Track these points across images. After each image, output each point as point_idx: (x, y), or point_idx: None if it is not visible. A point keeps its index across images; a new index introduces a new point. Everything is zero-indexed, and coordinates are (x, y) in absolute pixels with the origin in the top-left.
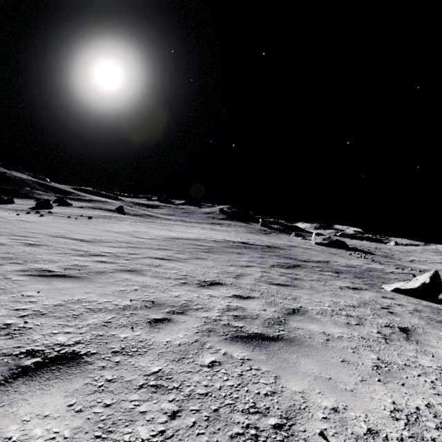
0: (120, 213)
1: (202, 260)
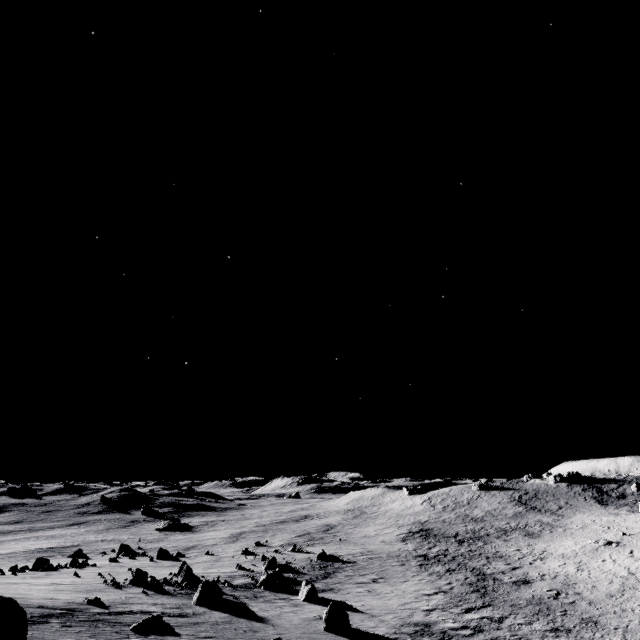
0: None
1: None
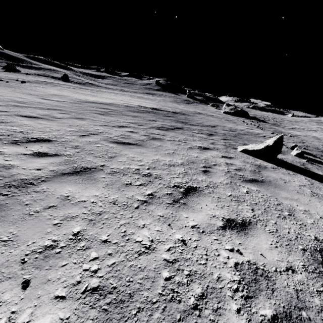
0: (64, 80)
1: (80, 119)
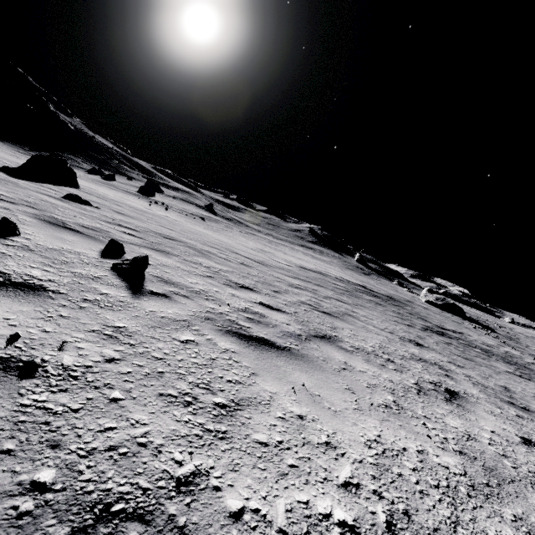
0: (211, 212)
1: (366, 308)
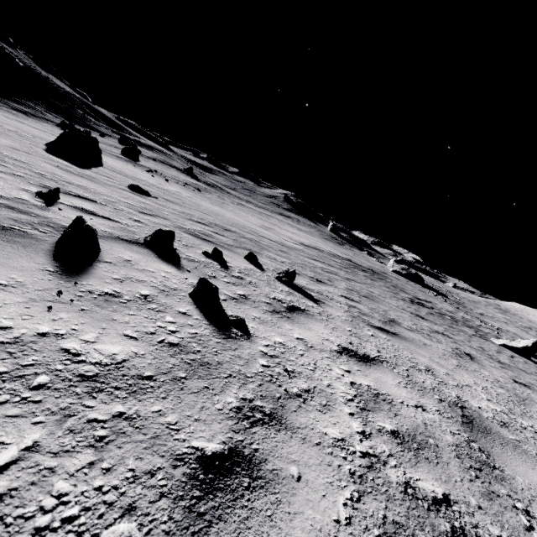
0: (193, 177)
1: (372, 286)
